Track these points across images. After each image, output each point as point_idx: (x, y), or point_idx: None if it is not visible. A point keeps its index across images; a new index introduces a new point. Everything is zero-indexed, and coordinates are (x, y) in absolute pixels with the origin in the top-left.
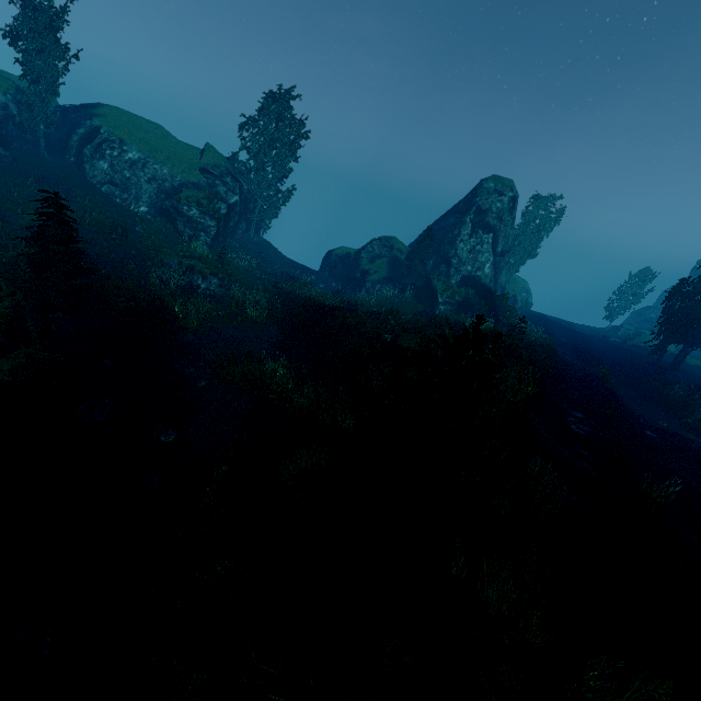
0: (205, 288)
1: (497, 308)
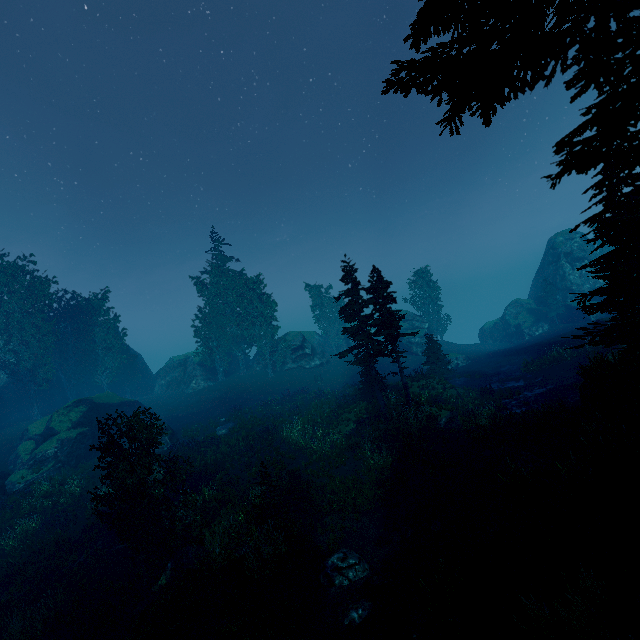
0: (461, 363)
1: None
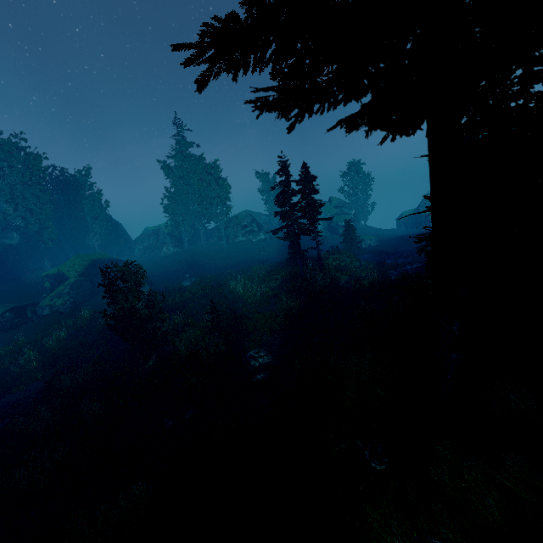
0: (373, 243)
1: None
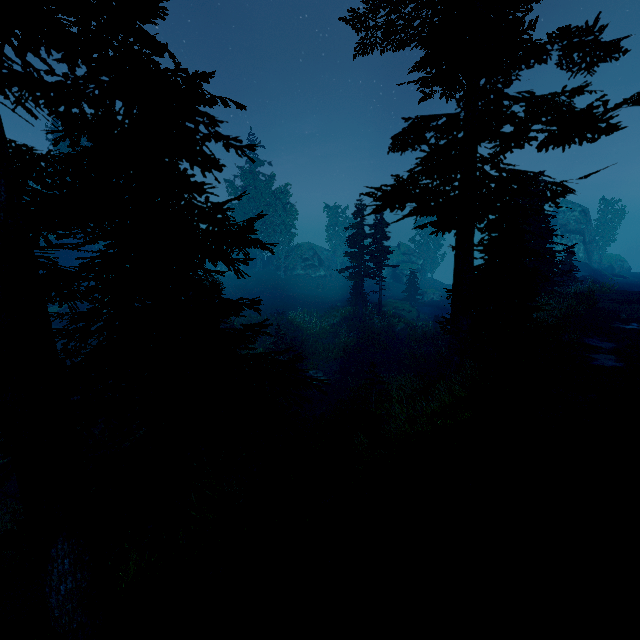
0: (435, 298)
1: (595, 271)
